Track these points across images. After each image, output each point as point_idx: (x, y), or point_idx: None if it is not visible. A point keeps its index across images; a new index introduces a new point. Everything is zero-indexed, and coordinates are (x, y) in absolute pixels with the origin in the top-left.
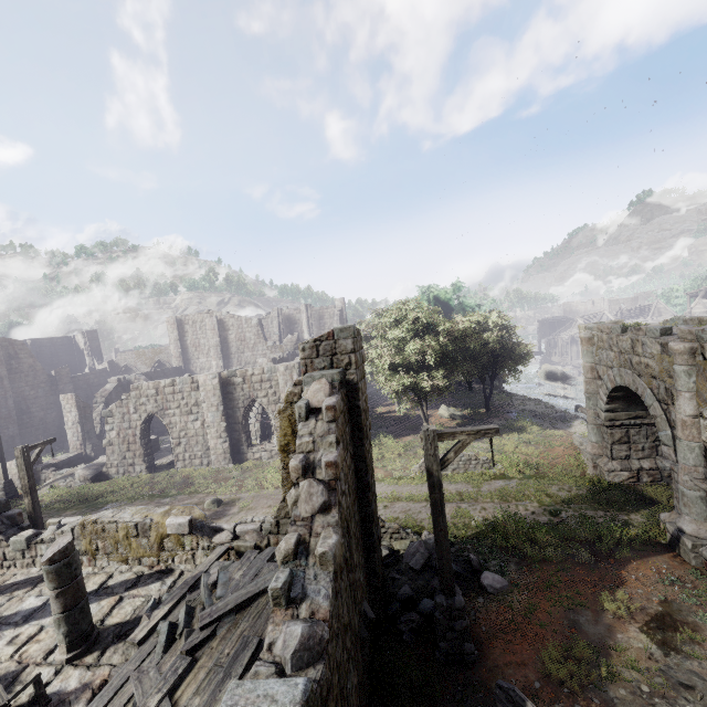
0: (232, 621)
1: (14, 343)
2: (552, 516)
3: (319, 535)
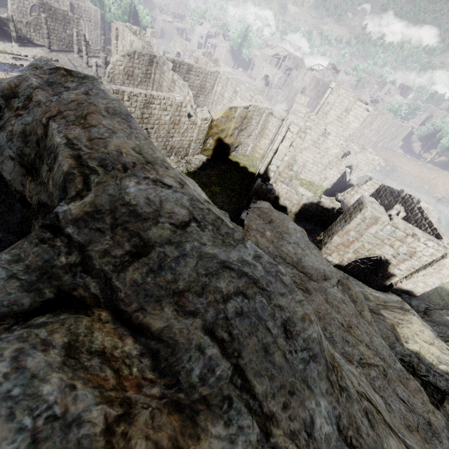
0: None
1: None
2: None
3: None
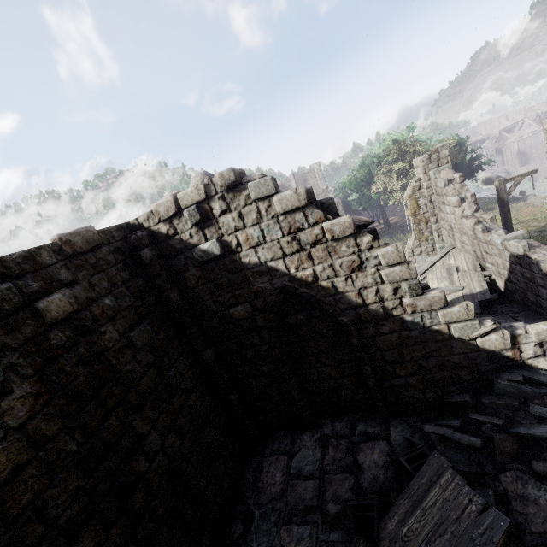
0: (430, 272)
1: None
2: (541, 232)
3: (481, 217)
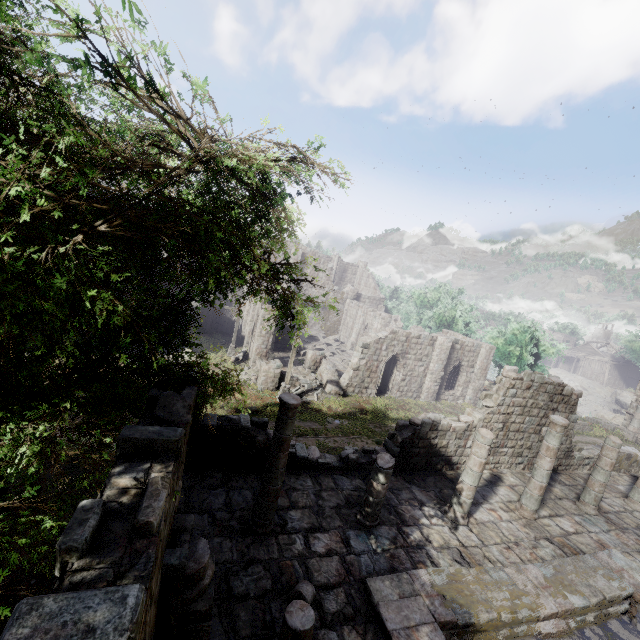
0: None
1: None
2: None
3: None
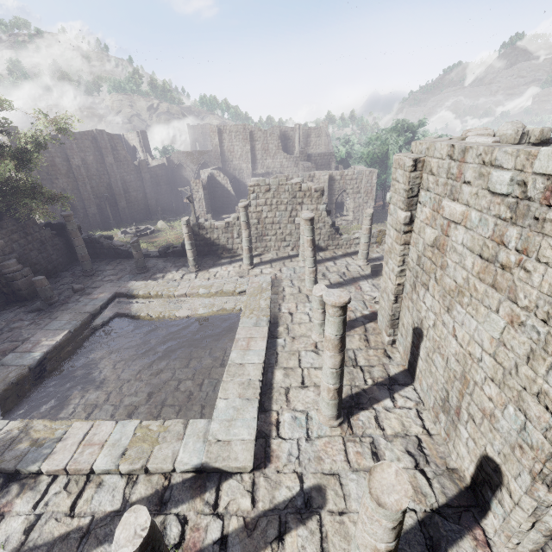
0: None
1: (113, 137)
2: None
3: None
